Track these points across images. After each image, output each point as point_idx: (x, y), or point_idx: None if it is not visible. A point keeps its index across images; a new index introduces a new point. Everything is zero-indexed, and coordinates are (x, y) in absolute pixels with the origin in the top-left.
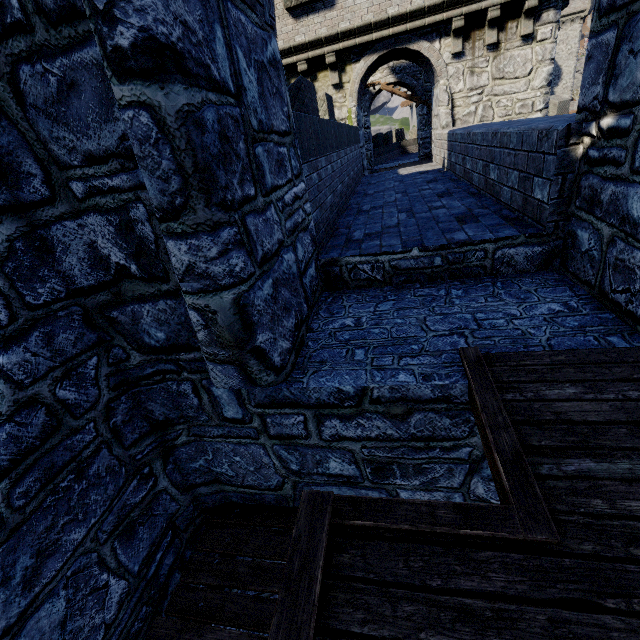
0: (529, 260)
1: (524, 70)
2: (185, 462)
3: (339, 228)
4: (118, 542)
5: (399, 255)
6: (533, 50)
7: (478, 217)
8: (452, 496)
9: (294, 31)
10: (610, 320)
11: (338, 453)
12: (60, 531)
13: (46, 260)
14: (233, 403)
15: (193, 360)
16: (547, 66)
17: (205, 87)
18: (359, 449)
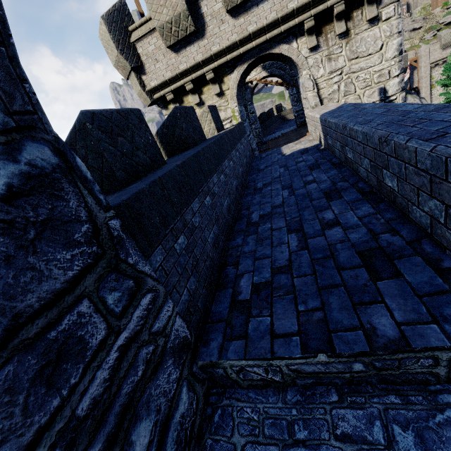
0: None
1: (375, 47)
2: None
3: (228, 260)
4: None
5: (299, 360)
6: (380, 29)
7: (391, 254)
8: None
9: (177, 62)
10: None
11: None
12: None
13: None
14: None
15: None
16: (396, 39)
17: None
18: None
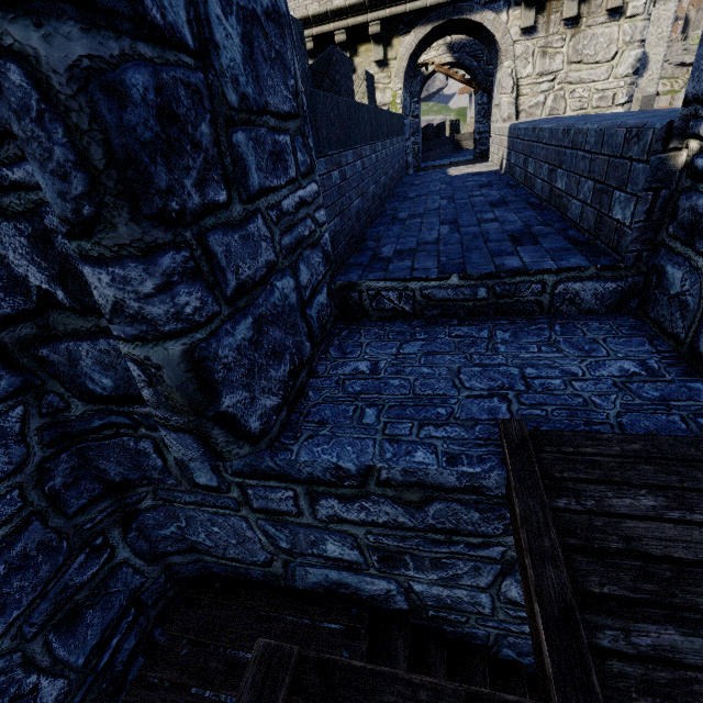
0: (599, 298)
1: (607, 53)
2: (152, 528)
3: (367, 240)
4: (54, 634)
5: (434, 282)
6: (620, 28)
7: (538, 237)
8: (477, 596)
9: None
10: (702, 392)
11: (337, 536)
12: None
13: None
14: (205, 468)
15: (151, 415)
16: (636, 49)
17: (130, 32)
18: (363, 534)
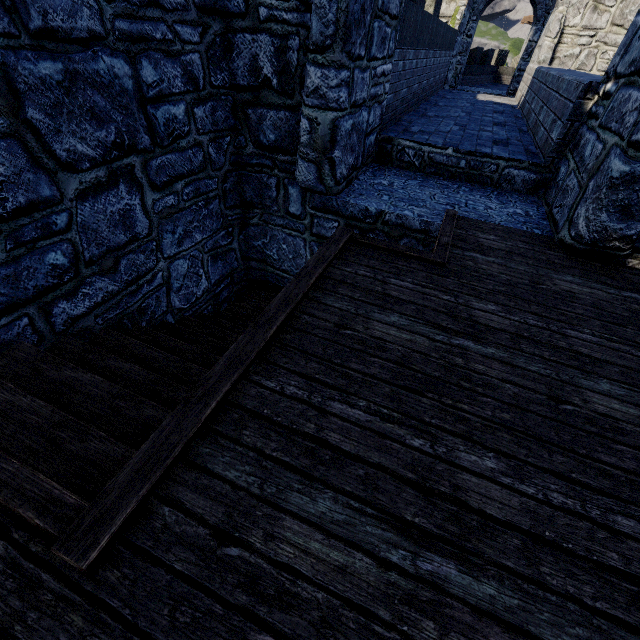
0: (524, 183)
1: None
2: (251, 238)
3: (402, 121)
4: (210, 259)
5: (438, 150)
6: None
7: (510, 145)
8: None
9: None
10: (544, 224)
11: None
12: (193, 228)
13: (226, 57)
14: (298, 202)
15: (285, 162)
16: None
17: None
18: None
